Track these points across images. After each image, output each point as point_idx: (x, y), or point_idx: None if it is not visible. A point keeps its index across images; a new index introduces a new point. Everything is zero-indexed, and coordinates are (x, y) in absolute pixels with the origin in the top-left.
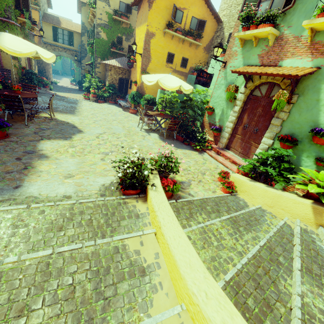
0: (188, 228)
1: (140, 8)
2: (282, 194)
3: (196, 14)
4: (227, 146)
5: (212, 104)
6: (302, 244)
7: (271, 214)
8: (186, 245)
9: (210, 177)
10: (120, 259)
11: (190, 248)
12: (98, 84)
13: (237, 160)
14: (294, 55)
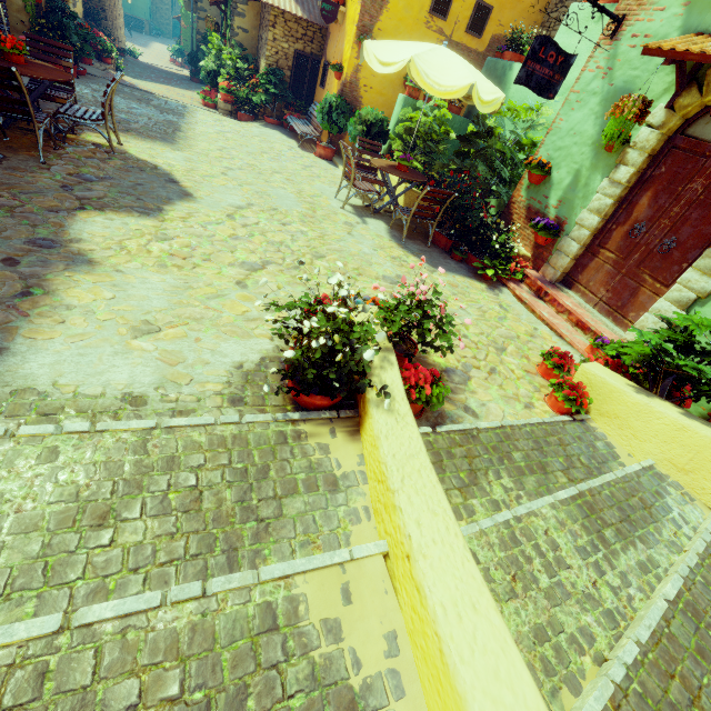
0: (470, 525)
1: None
2: None
3: None
4: (566, 278)
5: (547, 153)
6: None
7: (679, 489)
8: (498, 647)
9: (519, 361)
10: (279, 659)
11: (512, 663)
12: (239, 66)
13: (591, 319)
14: None
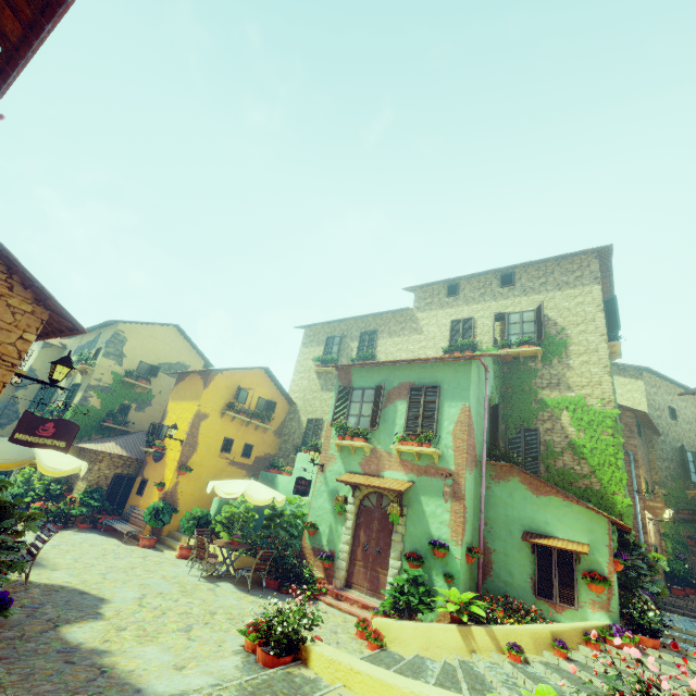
0: None
1: (184, 379)
2: (431, 625)
3: (264, 395)
4: (347, 583)
5: (313, 518)
6: (464, 672)
7: (430, 659)
8: (381, 670)
9: (347, 635)
10: None
11: (386, 671)
12: (53, 488)
13: (368, 601)
14: (392, 468)
